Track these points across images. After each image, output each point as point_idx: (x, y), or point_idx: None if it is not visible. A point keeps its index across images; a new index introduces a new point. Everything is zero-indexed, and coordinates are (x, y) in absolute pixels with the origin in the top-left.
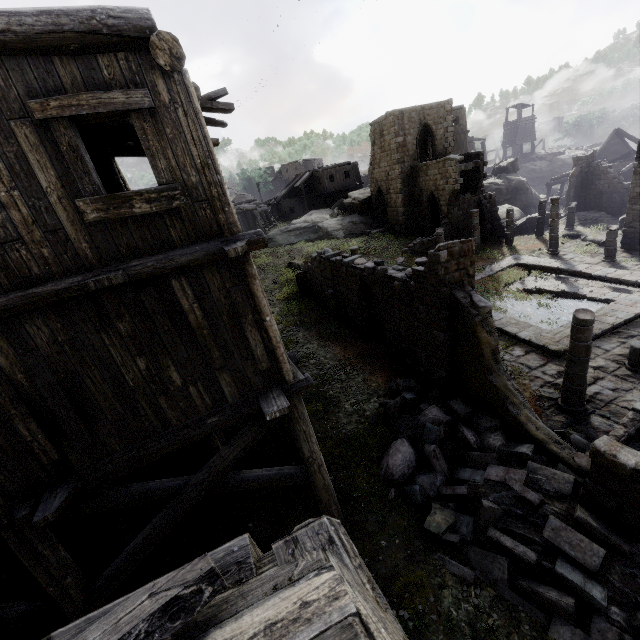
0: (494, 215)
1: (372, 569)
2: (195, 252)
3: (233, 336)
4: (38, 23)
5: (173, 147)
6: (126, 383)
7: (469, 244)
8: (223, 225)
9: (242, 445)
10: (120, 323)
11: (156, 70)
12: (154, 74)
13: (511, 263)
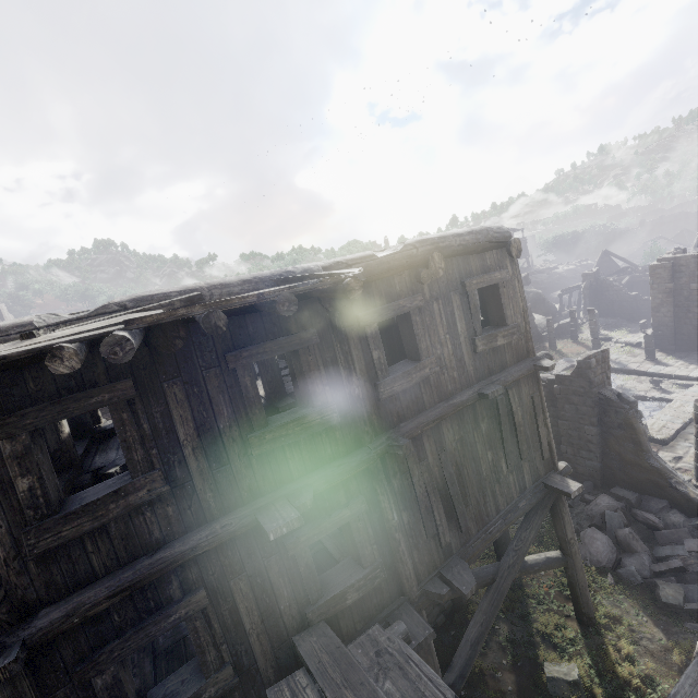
0: (532, 323)
1: (641, 647)
2: (521, 369)
3: (530, 432)
4: (470, 239)
5: (512, 302)
6: (482, 473)
7: (606, 353)
8: (530, 350)
9: (535, 528)
10: (482, 424)
11: (507, 258)
12: (506, 260)
13: (566, 365)
